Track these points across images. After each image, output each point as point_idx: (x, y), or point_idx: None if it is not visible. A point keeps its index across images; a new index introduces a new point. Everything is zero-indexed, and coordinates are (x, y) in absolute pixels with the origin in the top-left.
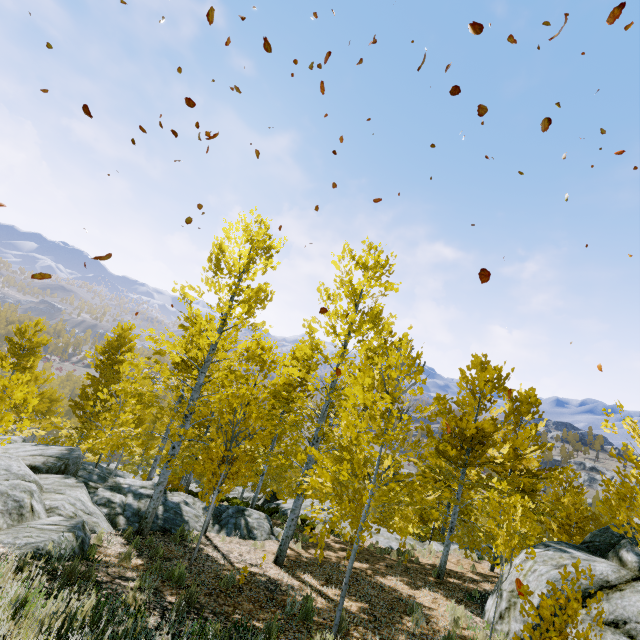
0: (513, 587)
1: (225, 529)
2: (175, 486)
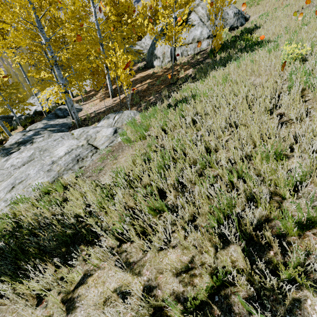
0: (162, 53)
1: None
2: None
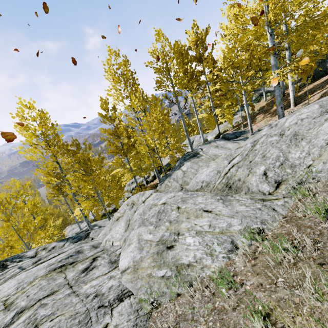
0: None
1: (245, 133)
2: (98, 217)
